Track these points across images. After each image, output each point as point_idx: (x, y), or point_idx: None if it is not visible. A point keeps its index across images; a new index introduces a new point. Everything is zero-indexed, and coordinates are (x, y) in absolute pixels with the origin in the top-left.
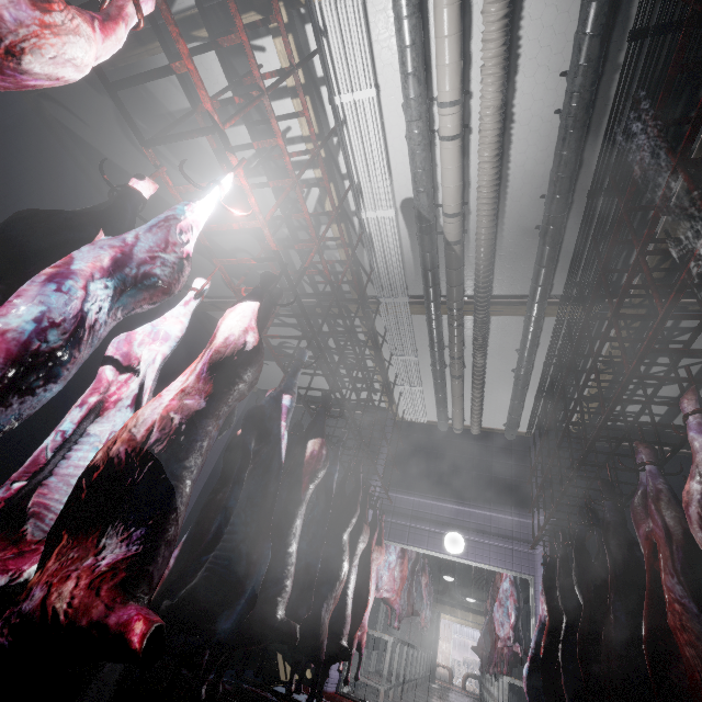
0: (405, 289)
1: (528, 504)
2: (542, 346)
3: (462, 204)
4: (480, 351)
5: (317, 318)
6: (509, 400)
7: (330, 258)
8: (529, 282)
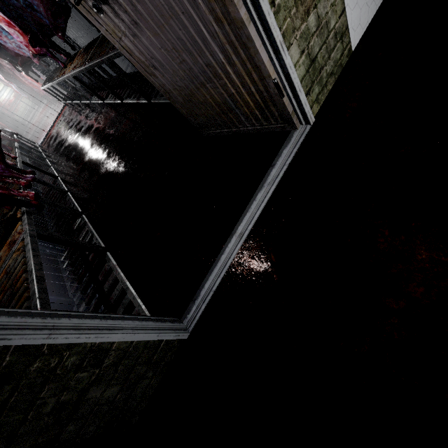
0: None
1: None
2: None
3: None
4: None
5: None
6: None
7: None
8: None
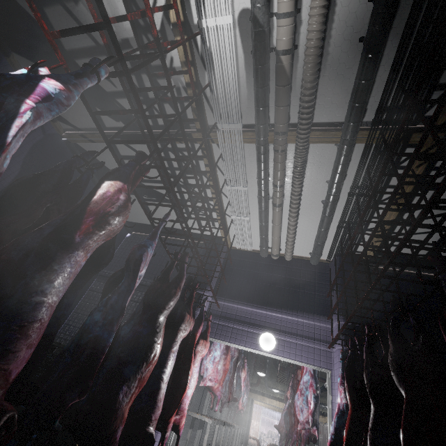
0: (239, 113)
1: (327, 312)
2: (348, 177)
3: (295, 4)
4: (299, 178)
5: (167, 150)
6: (316, 231)
7: (177, 83)
8: (345, 107)
